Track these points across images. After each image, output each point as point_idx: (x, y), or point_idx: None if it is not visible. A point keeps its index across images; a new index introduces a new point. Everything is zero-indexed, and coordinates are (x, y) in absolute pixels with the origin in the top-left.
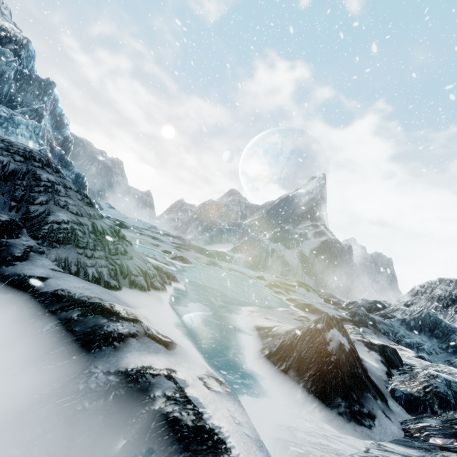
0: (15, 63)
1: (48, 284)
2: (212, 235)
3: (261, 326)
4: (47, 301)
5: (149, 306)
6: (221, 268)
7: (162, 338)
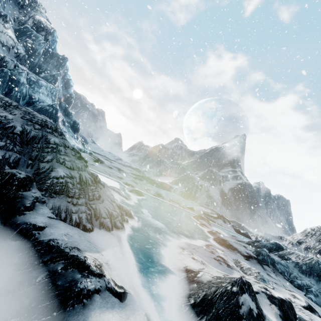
0: (44, 44)
1: (44, 233)
2: (159, 169)
3: (189, 268)
4: (42, 251)
5: (111, 246)
6: (163, 199)
7: (117, 289)
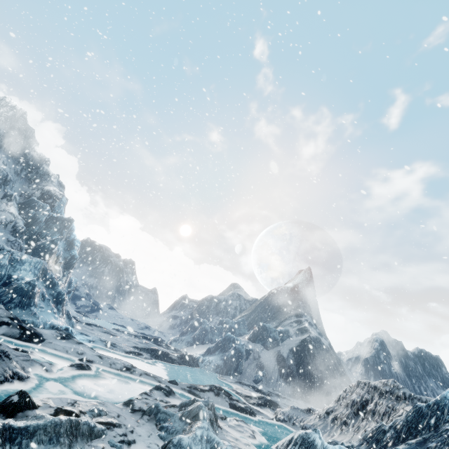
0: (48, 211)
1: None
2: (195, 335)
3: None
4: None
5: None
6: (131, 373)
7: None
